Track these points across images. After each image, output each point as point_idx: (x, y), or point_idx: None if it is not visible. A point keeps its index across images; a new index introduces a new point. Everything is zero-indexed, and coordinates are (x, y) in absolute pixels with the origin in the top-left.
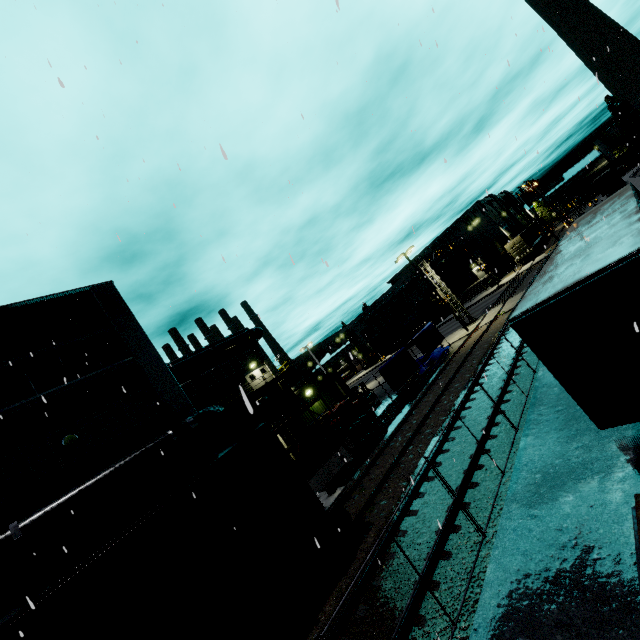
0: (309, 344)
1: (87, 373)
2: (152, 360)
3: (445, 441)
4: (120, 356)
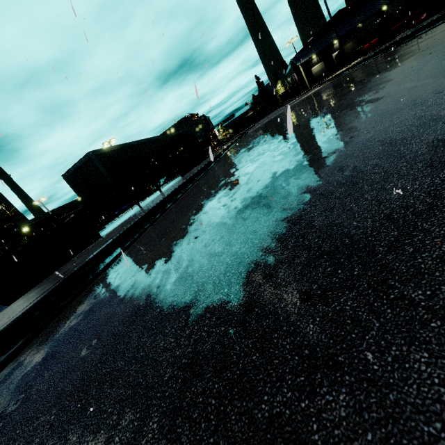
0: (42, 199)
1: None
2: None
3: None
4: None
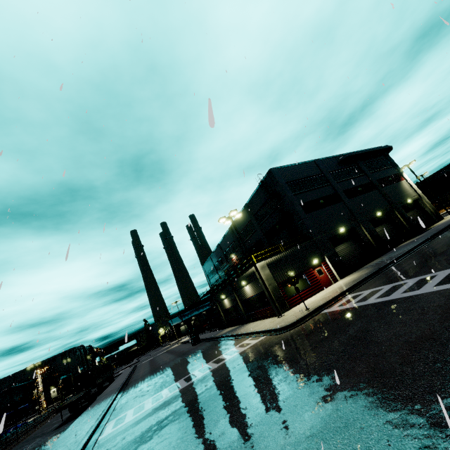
0: None
1: None
2: None
3: (36, 423)
4: None
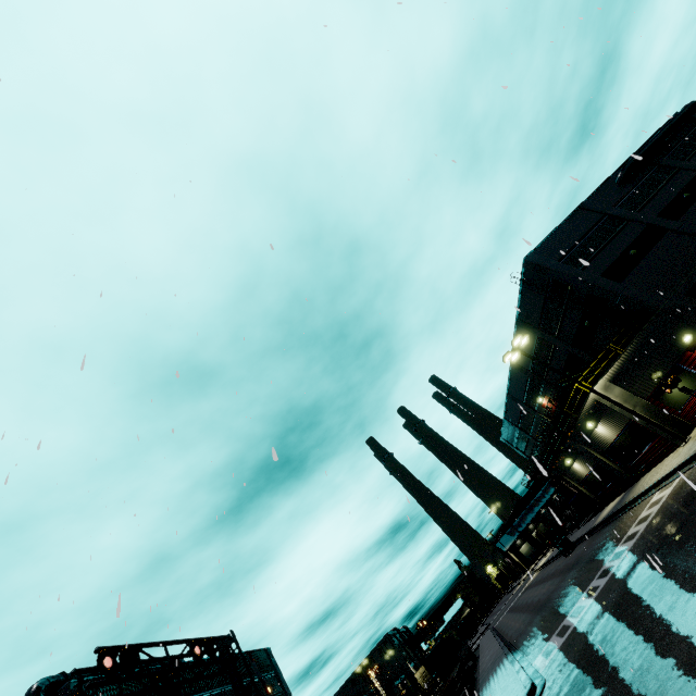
0: None
1: (273, 692)
2: (290, 693)
3: None
4: (279, 688)
